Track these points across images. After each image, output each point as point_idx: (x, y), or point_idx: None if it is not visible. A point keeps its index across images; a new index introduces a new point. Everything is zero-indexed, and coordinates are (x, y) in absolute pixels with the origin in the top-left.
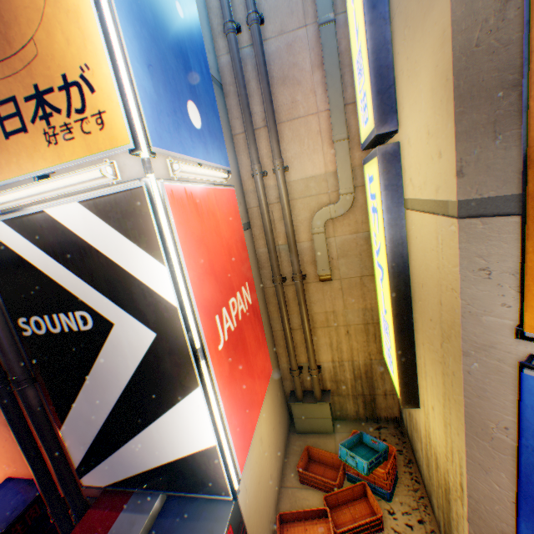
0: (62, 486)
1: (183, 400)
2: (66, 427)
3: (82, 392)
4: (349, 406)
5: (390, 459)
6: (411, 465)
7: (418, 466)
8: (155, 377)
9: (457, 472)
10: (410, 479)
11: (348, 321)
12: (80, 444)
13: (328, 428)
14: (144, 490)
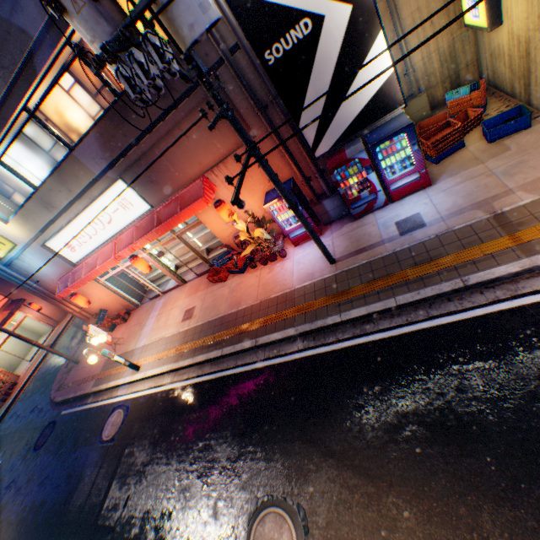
0: (308, 159)
1: (371, 50)
2: (302, 122)
3: (309, 88)
4: (438, 95)
5: (482, 85)
6: (494, 95)
7: (500, 89)
8: (353, 44)
9: (535, 12)
10: (495, 100)
11: (430, 13)
12: (311, 129)
13: (426, 116)
14: (352, 137)
